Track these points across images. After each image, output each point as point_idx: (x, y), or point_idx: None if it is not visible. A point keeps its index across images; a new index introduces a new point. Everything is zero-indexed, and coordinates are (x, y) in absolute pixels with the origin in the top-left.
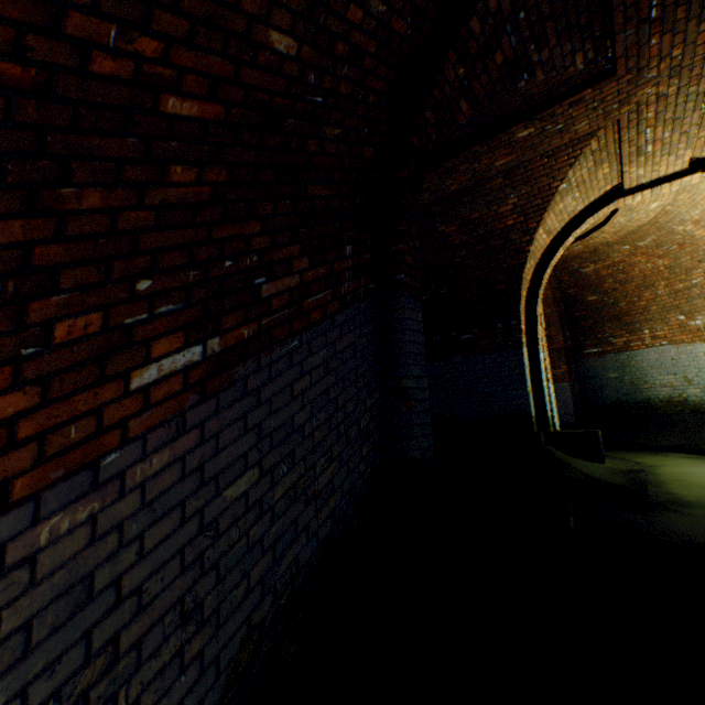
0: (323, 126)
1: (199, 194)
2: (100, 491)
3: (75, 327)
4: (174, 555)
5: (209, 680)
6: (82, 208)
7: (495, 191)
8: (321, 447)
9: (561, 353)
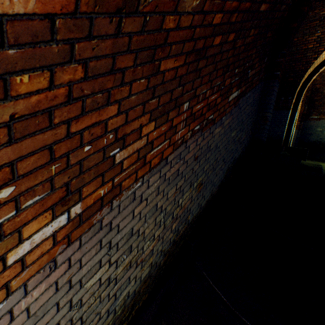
0: (282, 5)
1: (251, 39)
2: (221, 125)
3: (227, 82)
4: (224, 145)
5: (222, 175)
6: (237, 46)
7: (311, 27)
8: (244, 129)
9: (299, 116)
